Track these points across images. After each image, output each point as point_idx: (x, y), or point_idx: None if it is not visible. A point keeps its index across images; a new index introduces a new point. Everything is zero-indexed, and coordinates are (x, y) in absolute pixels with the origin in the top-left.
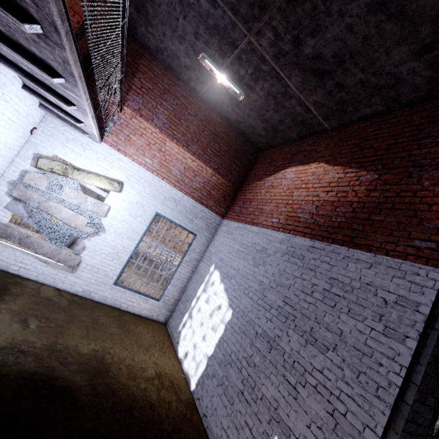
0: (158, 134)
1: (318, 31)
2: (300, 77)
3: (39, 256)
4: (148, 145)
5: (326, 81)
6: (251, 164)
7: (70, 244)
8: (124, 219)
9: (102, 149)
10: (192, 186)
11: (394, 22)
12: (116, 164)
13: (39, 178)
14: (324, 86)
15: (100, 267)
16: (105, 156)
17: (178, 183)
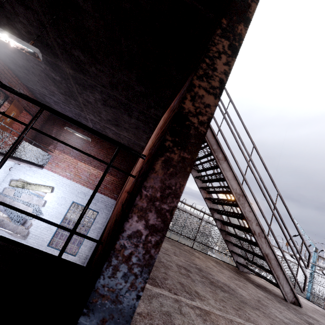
0: (73, 159)
1: (100, 112)
2: (113, 127)
3: (8, 231)
4: (68, 166)
5: (121, 127)
6: (132, 166)
7: (23, 223)
8: (54, 207)
9: (43, 172)
10: (94, 184)
11: (113, 108)
12: (50, 178)
13: (10, 190)
14: (123, 129)
15: (40, 236)
16: (45, 175)
17: (85, 183)
